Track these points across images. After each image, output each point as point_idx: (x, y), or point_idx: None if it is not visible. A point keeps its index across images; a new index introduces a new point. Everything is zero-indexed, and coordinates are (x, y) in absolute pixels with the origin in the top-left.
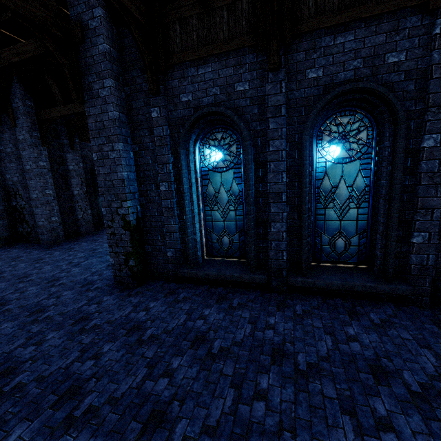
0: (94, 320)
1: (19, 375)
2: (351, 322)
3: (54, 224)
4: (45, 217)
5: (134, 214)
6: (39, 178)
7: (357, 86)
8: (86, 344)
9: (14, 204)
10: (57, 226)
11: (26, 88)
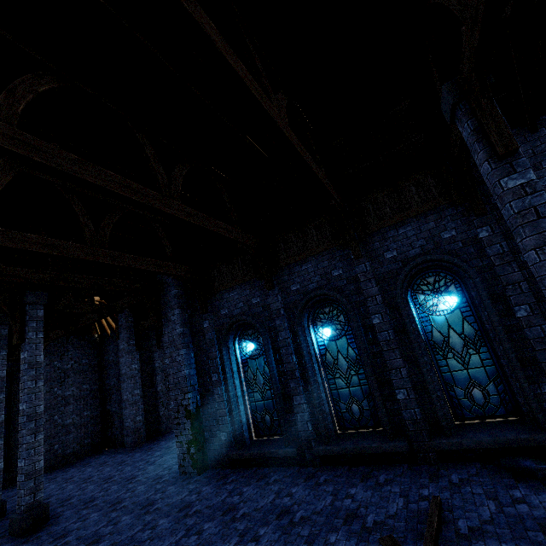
0: (157, 504)
1: (101, 543)
2: (358, 484)
3: (138, 424)
4: (131, 417)
5: (194, 404)
6: (131, 380)
7: (317, 293)
8: (148, 521)
9: (108, 408)
10: (141, 426)
11: (129, 309)
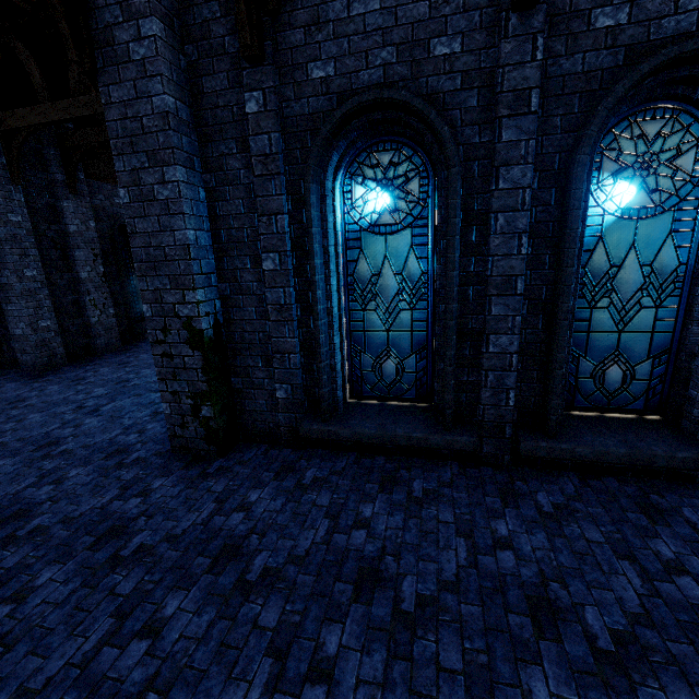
0: (137, 534)
1: None
2: (657, 530)
3: (45, 333)
4: (26, 320)
5: (209, 317)
6: (10, 247)
7: None
8: (126, 598)
9: None
10: (51, 337)
11: None
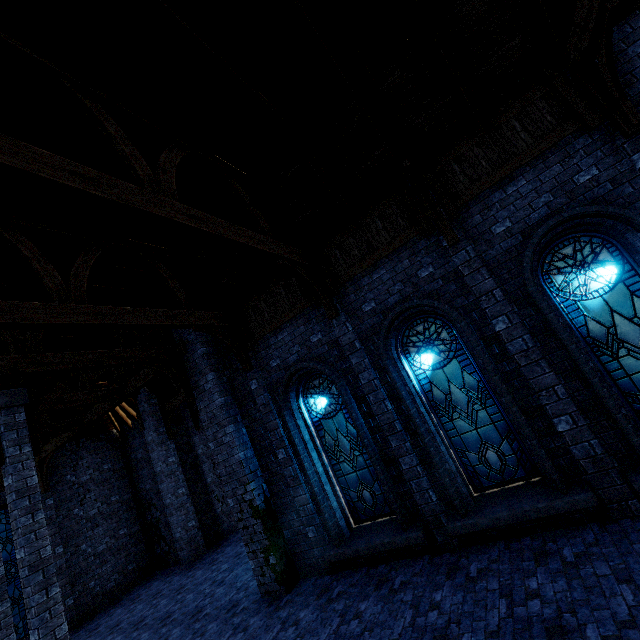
0: None
1: None
2: (536, 570)
3: (192, 531)
4: (181, 525)
5: (260, 496)
6: (170, 478)
7: (404, 307)
8: None
9: (149, 519)
10: (195, 533)
11: (150, 388)
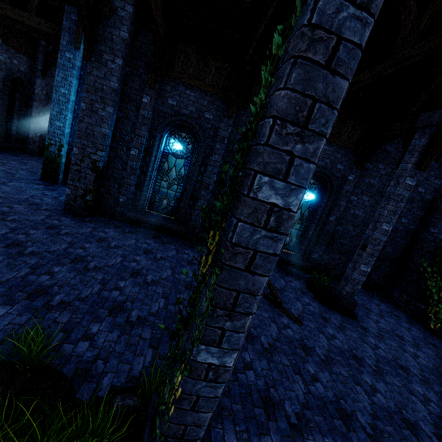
0: (64, 229)
1: (29, 248)
2: None
3: None
4: None
5: (103, 162)
6: None
7: None
8: (70, 241)
9: None
10: None
11: None
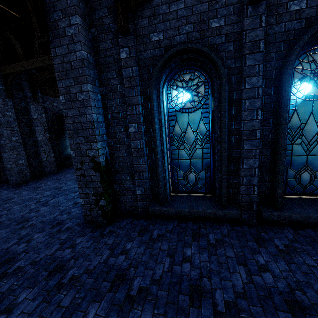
0: (70, 269)
1: None
2: None
3: (21, 166)
4: (12, 160)
5: (103, 155)
6: (6, 126)
7: None
8: (66, 308)
9: None
10: (24, 168)
11: None
